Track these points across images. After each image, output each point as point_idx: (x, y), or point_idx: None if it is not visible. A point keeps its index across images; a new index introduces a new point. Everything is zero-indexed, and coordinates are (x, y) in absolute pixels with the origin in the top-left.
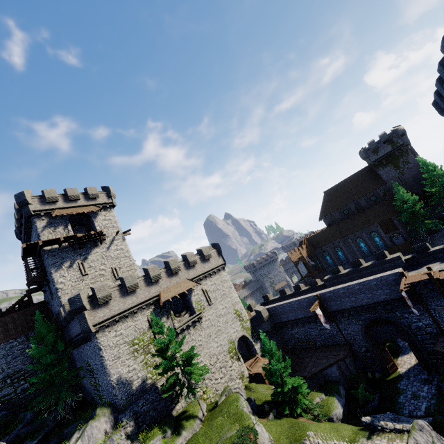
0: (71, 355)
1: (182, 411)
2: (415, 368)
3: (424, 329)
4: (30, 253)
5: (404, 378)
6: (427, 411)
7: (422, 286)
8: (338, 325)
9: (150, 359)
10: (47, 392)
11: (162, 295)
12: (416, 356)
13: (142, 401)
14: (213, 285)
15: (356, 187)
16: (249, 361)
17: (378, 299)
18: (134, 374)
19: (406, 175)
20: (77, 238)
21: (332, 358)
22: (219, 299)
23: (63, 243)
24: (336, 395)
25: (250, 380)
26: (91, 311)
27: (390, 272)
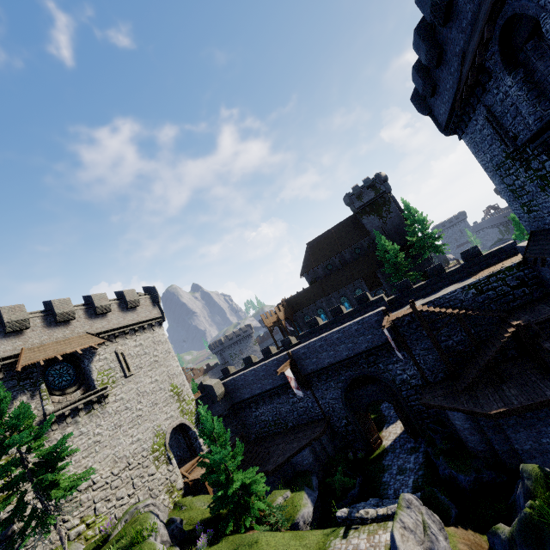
0: None
1: None
2: (401, 437)
3: (410, 382)
4: None
5: (390, 451)
6: (415, 486)
7: (405, 326)
8: (314, 393)
9: None
10: None
11: (25, 355)
12: (402, 421)
13: None
14: (137, 347)
15: (341, 238)
16: (188, 464)
17: (360, 349)
18: None
19: (389, 226)
20: None
21: (305, 439)
22: (146, 368)
23: None
24: (307, 489)
25: (186, 493)
26: None
27: (372, 312)
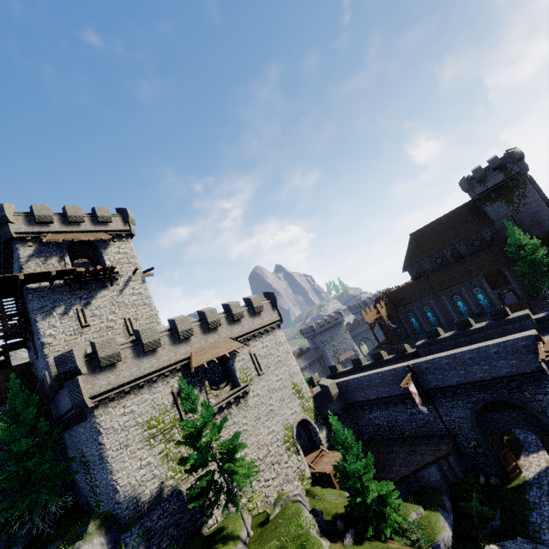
0: (61, 440)
1: (216, 528)
2: (548, 473)
3: None
4: (8, 292)
5: (534, 486)
6: None
7: None
8: (437, 409)
9: (172, 449)
10: (19, 494)
11: (194, 358)
12: None
13: (158, 512)
14: (264, 348)
15: (454, 228)
16: (311, 455)
17: (499, 373)
18: (149, 471)
19: (523, 214)
20: (76, 273)
21: (430, 454)
22: (272, 367)
23: (56, 281)
24: (440, 510)
25: (313, 482)
26: (89, 376)
27: (518, 336)
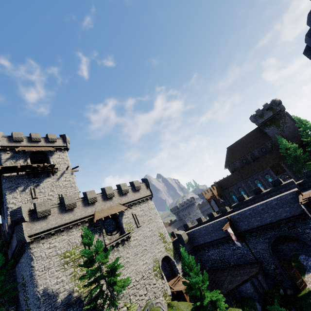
0: (14, 273)
1: None
2: None
3: None
4: None
5: None
6: None
7: None
8: (247, 244)
9: (79, 271)
10: None
11: (96, 215)
12: None
13: None
14: (141, 211)
15: (250, 143)
16: (172, 280)
17: (280, 217)
18: (62, 286)
19: (286, 132)
20: (32, 167)
21: (245, 275)
22: (146, 223)
23: (21, 172)
24: (253, 310)
25: (173, 298)
26: (30, 223)
27: (287, 192)
